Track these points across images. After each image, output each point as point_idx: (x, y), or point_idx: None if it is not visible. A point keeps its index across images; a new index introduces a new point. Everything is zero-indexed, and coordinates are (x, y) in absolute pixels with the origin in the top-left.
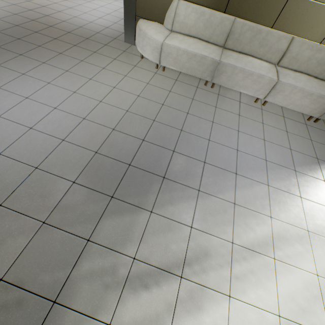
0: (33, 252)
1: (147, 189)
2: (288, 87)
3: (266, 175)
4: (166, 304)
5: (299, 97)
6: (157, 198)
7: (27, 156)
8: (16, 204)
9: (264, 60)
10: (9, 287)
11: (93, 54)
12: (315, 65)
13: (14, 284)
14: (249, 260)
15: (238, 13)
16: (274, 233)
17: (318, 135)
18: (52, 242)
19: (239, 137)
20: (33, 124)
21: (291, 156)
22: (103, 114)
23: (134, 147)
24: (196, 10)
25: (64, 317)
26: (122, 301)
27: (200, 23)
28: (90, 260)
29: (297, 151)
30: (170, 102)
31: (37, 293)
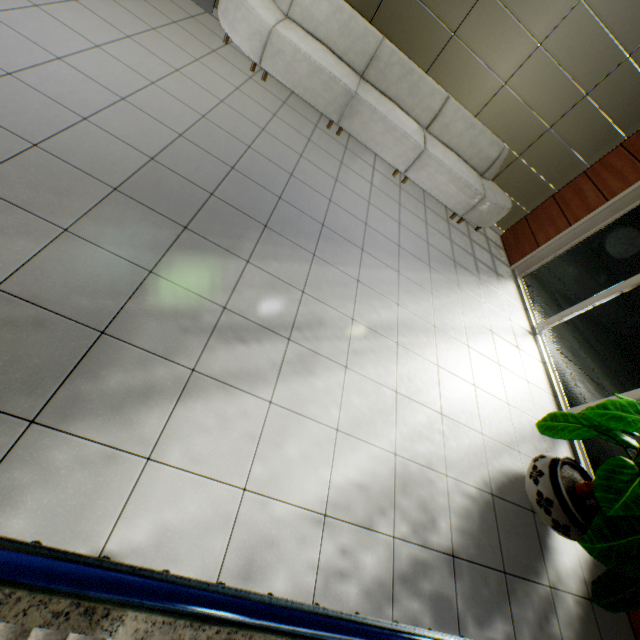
0: (53, 265)
1: (241, 234)
2: (435, 162)
3: (398, 262)
4: (269, 362)
5: (446, 181)
6: (256, 248)
7: (10, 119)
8: (3, 190)
9: (412, 117)
10: (15, 301)
11: None
12: (467, 144)
13: (24, 298)
14: (370, 339)
15: (389, 33)
16: (400, 321)
17: (459, 239)
18: (86, 261)
19: (370, 211)
20: (14, 69)
21: (428, 250)
22: (161, 106)
23: (218, 172)
24: None
25: (122, 352)
26: (209, 349)
27: (335, 24)
28: (156, 296)
29: (435, 248)
30: (275, 130)
31: (71, 318)
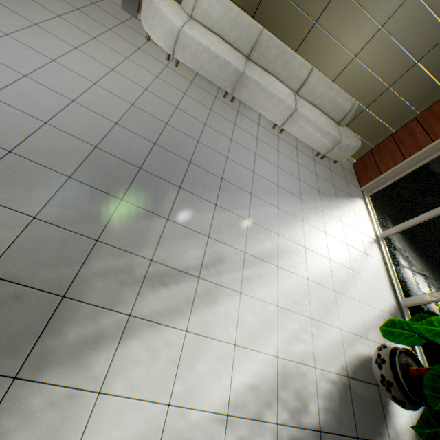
0: (26, 248)
1: (162, 197)
2: (304, 118)
3: (277, 200)
4: (185, 298)
5: (312, 131)
6: (173, 207)
7: None
8: None
9: (286, 85)
10: None
11: (76, 12)
12: (327, 102)
13: (6, 279)
14: (258, 266)
15: (267, 24)
16: (279, 247)
17: (322, 172)
18: (50, 240)
19: (256, 161)
20: None
21: (299, 185)
22: (101, 101)
23: (144, 149)
24: (223, 2)
25: (78, 309)
26: (141, 296)
27: (226, 20)
28: (101, 259)
29: (305, 182)
30: (185, 107)
31: (40, 289)
